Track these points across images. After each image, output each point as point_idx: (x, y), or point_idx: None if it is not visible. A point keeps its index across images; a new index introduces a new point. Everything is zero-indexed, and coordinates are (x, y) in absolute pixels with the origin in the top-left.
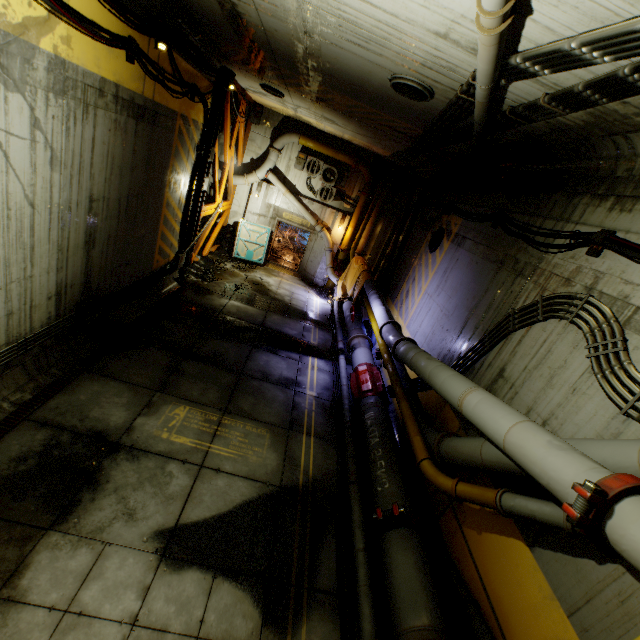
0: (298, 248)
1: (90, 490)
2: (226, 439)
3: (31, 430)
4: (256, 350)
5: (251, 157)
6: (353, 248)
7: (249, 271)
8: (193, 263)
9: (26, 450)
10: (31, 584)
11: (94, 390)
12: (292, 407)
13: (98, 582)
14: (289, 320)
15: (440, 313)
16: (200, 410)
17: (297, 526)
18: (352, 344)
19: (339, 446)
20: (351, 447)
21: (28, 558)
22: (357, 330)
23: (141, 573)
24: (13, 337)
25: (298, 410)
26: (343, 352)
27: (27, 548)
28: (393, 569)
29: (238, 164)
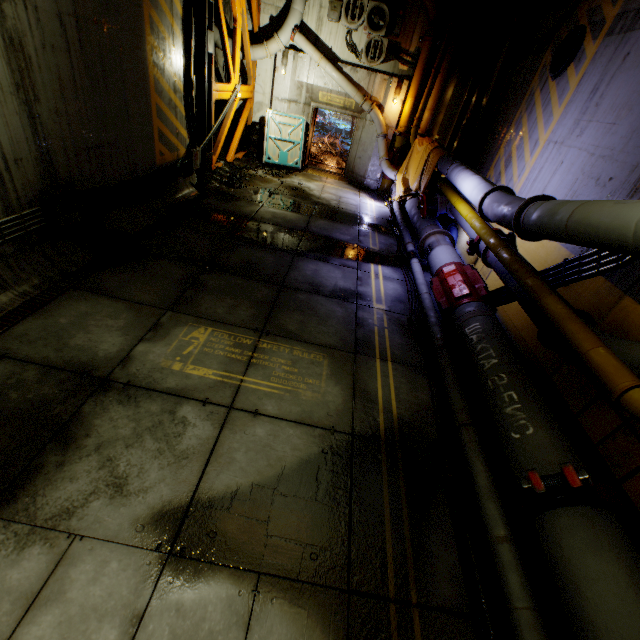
0: (341, 152)
1: (58, 449)
2: (265, 369)
3: None
4: (300, 258)
5: (269, 15)
6: (415, 126)
7: (284, 177)
8: (215, 169)
9: None
10: None
11: (80, 311)
12: (355, 324)
13: (53, 609)
14: (339, 225)
15: (588, 159)
16: (227, 332)
17: (385, 495)
18: (427, 244)
19: (430, 373)
20: (451, 374)
21: None
22: (431, 227)
23: (130, 589)
24: None
25: (364, 328)
26: (415, 255)
27: None
28: (581, 585)
29: (254, 29)
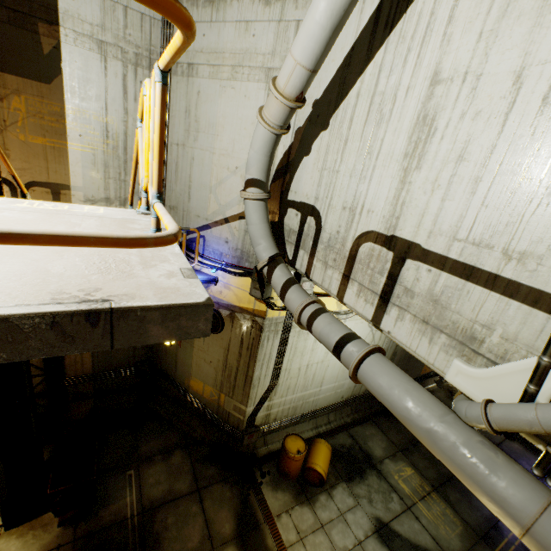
0: None
1: (359, 477)
2: (429, 505)
3: (347, 436)
4: None
5: None
6: None
7: None
8: None
9: (344, 443)
10: (335, 494)
11: (372, 431)
12: (492, 525)
13: (353, 515)
14: (531, 455)
15: None
16: (419, 477)
17: None
18: None
19: None
20: None
21: (336, 485)
22: None
23: (367, 527)
24: (353, 394)
25: (497, 532)
26: None
27: (336, 481)
28: None
29: None
